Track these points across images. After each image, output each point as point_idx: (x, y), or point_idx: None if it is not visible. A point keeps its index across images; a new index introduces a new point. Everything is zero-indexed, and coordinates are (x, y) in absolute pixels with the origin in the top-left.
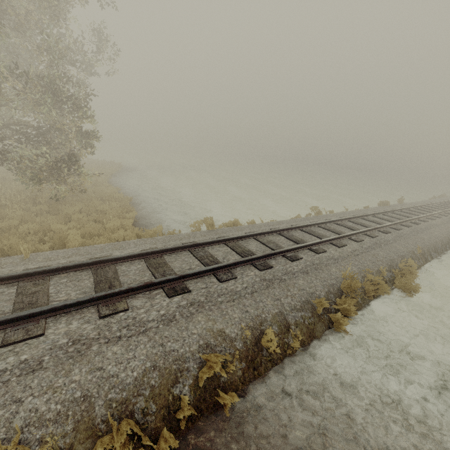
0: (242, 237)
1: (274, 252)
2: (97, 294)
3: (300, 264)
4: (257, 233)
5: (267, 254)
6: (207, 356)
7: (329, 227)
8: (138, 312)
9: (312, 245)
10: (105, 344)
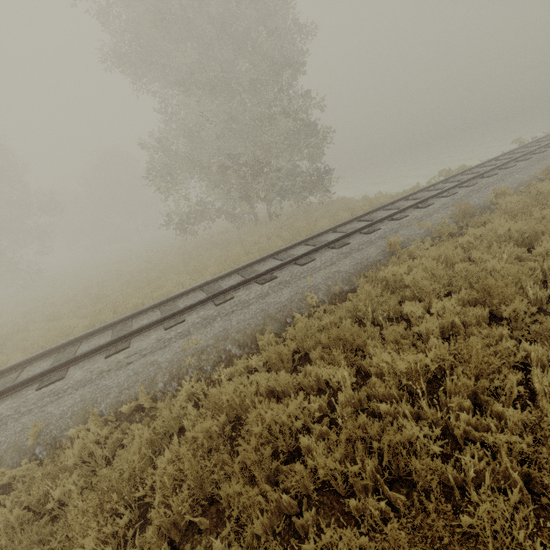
0: (488, 161)
1: (525, 152)
2: (458, 182)
3: (549, 151)
4: (496, 156)
5: (522, 154)
6: (545, 168)
7: (547, 139)
8: (484, 182)
9: (547, 145)
10: (486, 189)
